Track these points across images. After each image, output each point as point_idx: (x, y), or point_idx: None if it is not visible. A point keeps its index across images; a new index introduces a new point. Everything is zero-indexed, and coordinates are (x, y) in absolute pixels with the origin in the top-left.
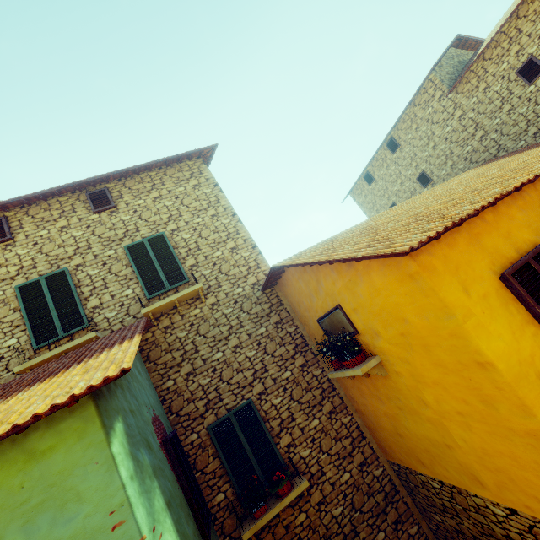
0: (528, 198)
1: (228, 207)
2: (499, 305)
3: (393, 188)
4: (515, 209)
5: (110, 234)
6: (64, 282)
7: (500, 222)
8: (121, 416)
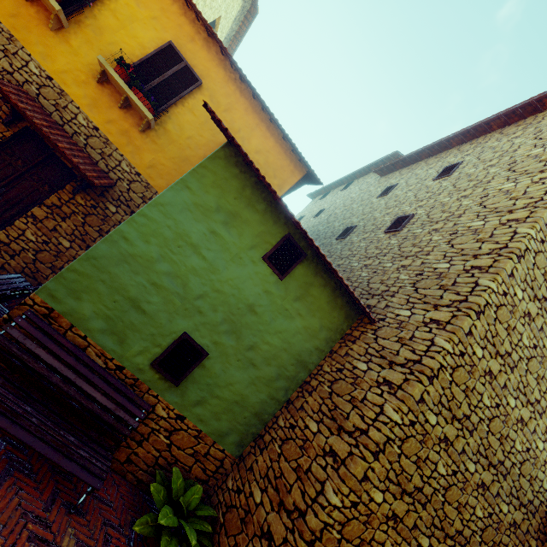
0: (168, 2)
1: None
2: None
3: (316, 209)
4: None
5: None
6: None
7: None
8: None
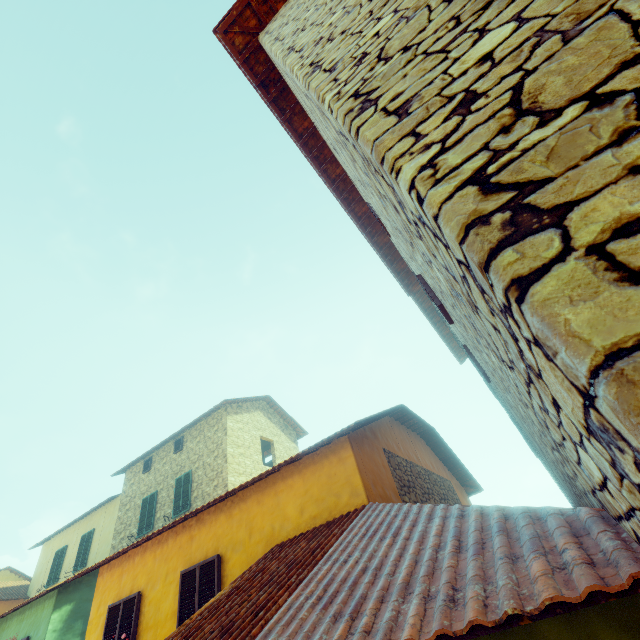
0: (165, 548)
1: (224, 448)
2: (102, 624)
3: None
4: (152, 556)
5: (176, 468)
6: (154, 499)
7: (139, 565)
8: (75, 602)
